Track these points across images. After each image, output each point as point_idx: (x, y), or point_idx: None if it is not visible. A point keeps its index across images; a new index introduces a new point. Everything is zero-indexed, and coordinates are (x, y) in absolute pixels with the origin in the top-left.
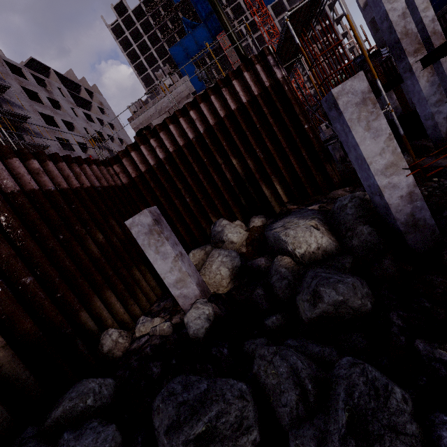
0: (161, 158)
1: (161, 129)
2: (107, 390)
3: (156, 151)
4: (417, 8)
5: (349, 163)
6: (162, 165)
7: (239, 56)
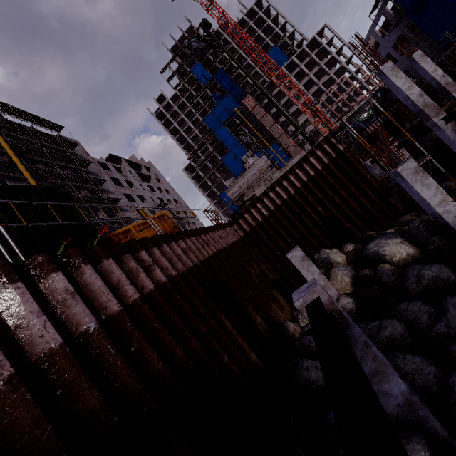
0: (266, 215)
1: (264, 196)
2: None
3: (262, 211)
4: (427, 71)
5: (401, 188)
6: (266, 220)
7: (306, 139)
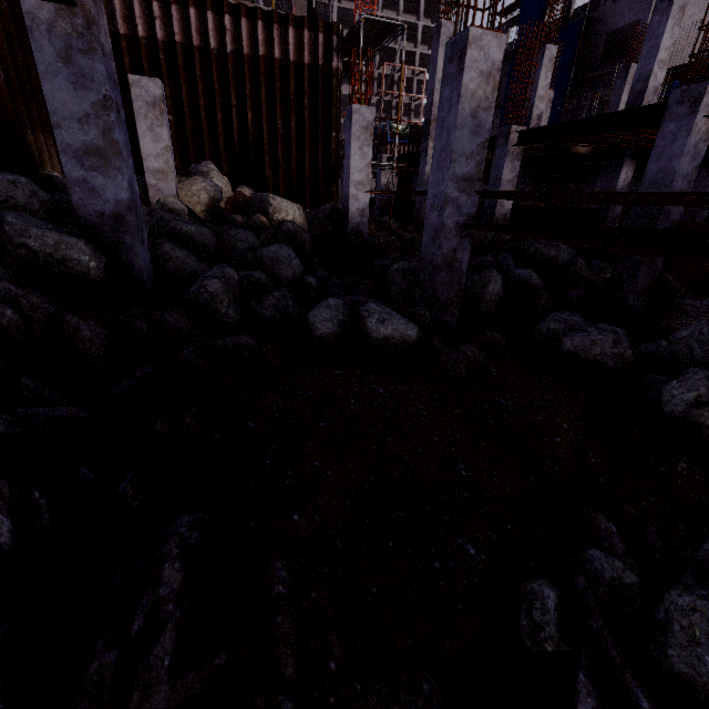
0: (159, 38)
1: (177, 1)
2: None
3: (156, 24)
4: None
5: None
6: (154, 48)
7: (309, 4)
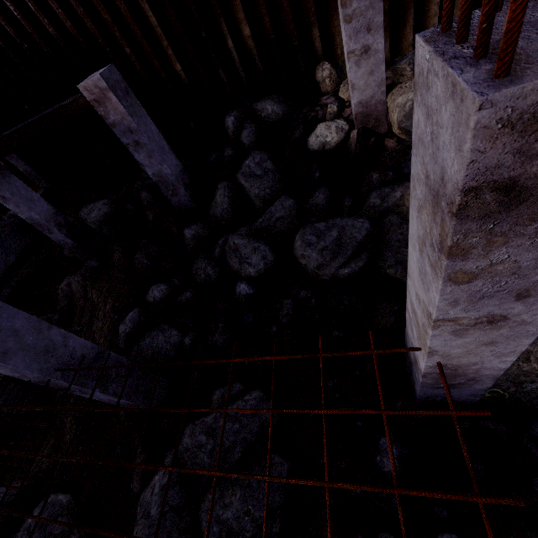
0: None
1: None
2: (275, 117)
3: None
4: None
5: None
6: None
7: None
